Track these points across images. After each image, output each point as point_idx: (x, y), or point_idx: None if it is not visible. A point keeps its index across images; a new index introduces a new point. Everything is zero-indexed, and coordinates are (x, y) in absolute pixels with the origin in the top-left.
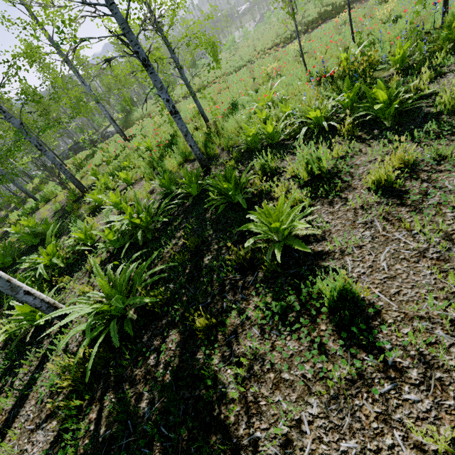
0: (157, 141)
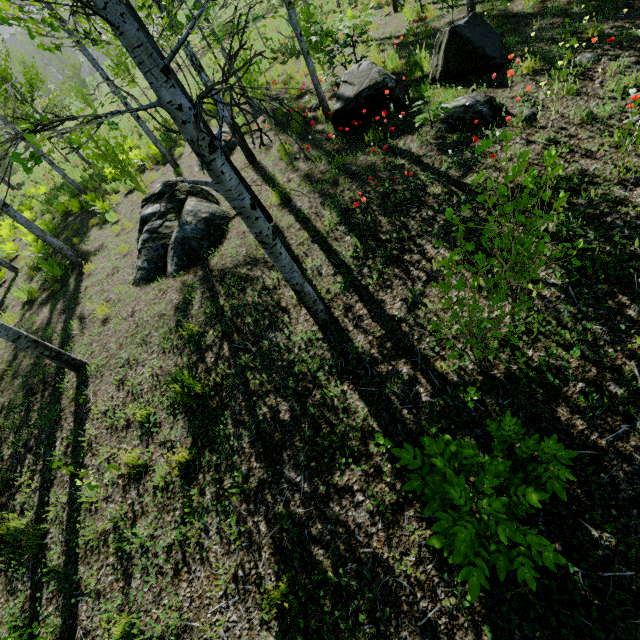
0: (50, 185)
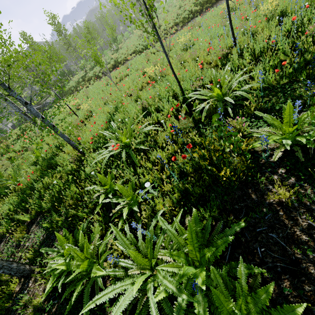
0: (46, 150)
